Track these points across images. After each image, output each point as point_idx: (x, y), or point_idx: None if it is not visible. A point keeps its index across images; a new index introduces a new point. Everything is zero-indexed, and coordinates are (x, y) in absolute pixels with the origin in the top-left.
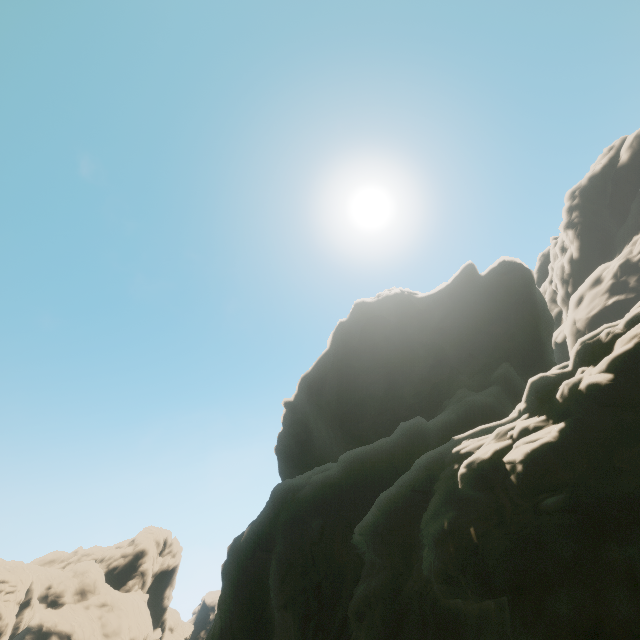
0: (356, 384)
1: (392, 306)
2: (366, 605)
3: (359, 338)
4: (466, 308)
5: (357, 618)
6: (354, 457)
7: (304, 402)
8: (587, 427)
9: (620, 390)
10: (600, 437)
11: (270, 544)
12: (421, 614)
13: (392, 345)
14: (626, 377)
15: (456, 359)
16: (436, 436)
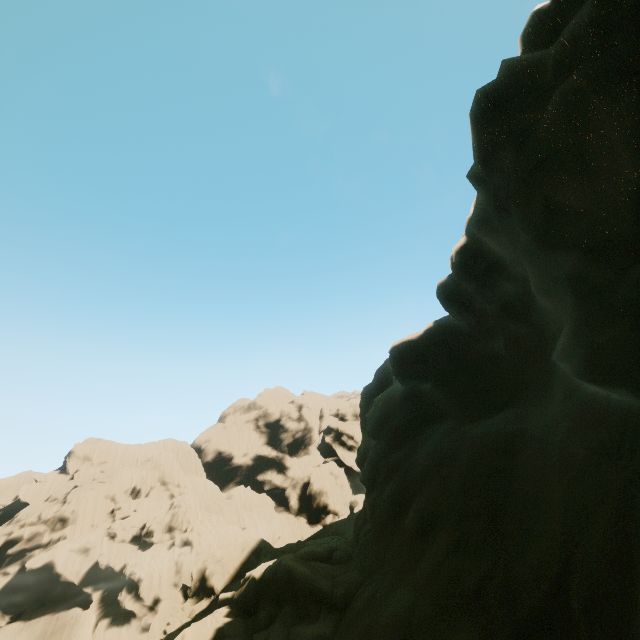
0: None
1: None
2: None
3: None
4: None
5: None
6: None
7: None
8: (452, 326)
9: (446, 293)
10: (457, 335)
11: None
12: None
13: None
14: (451, 279)
15: None
16: None
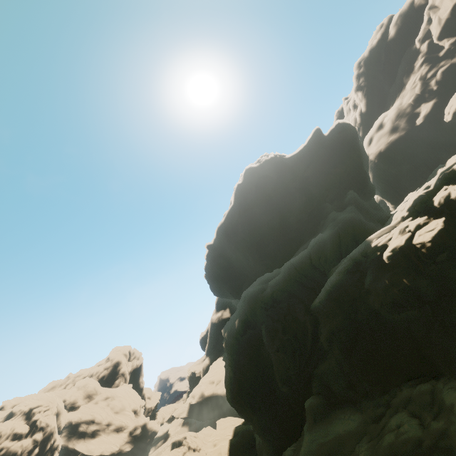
0: (260, 223)
1: (270, 167)
2: (331, 334)
3: (255, 193)
4: (319, 160)
5: (327, 342)
6: (290, 265)
7: (222, 242)
8: (455, 217)
9: None
10: None
11: (254, 325)
12: (369, 327)
13: (278, 193)
14: None
15: (318, 194)
16: (330, 242)
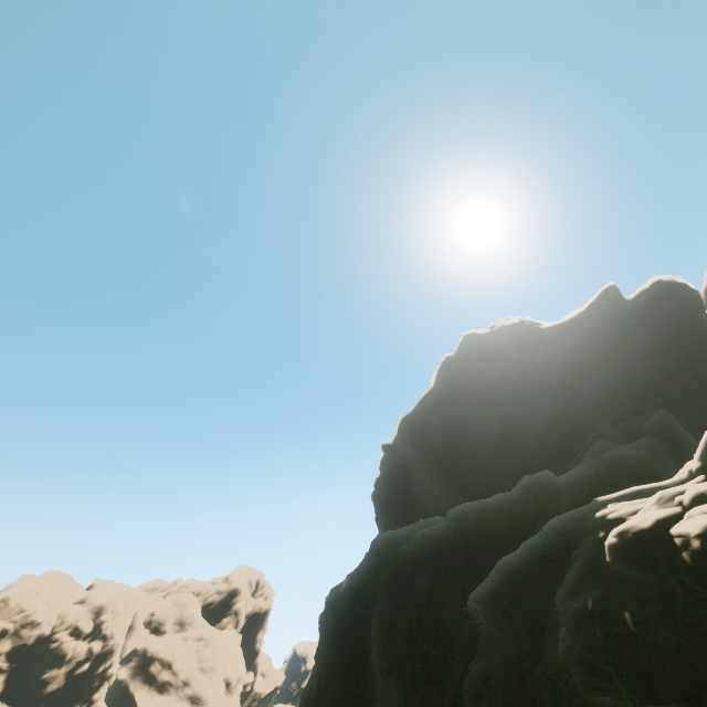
0: (466, 428)
1: (509, 338)
2: (484, 685)
3: (469, 375)
4: (606, 340)
5: (473, 698)
6: (466, 512)
7: (404, 446)
8: None
9: None
10: None
11: (371, 600)
12: None
13: (510, 384)
14: None
15: (593, 403)
16: (569, 495)
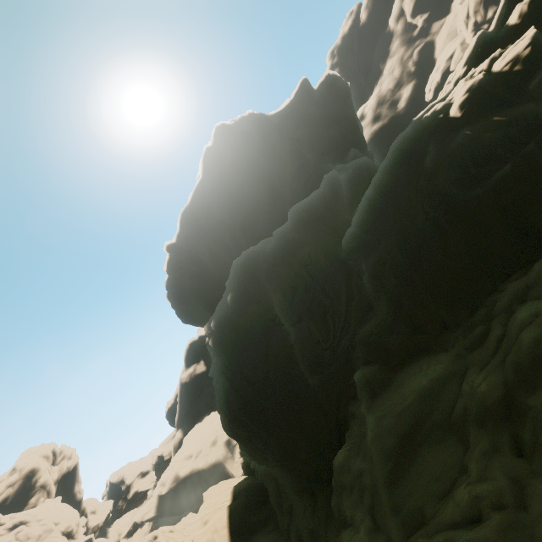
0: (243, 196)
1: (250, 126)
2: (380, 265)
3: (233, 155)
4: (310, 118)
5: (375, 278)
6: (299, 209)
7: (189, 238)
8: None
9: None
10: None
11: (257, 296)
12: (438, 230)
13: (265, 155)
14: None
15: (313, 160)
16: (344, 187)
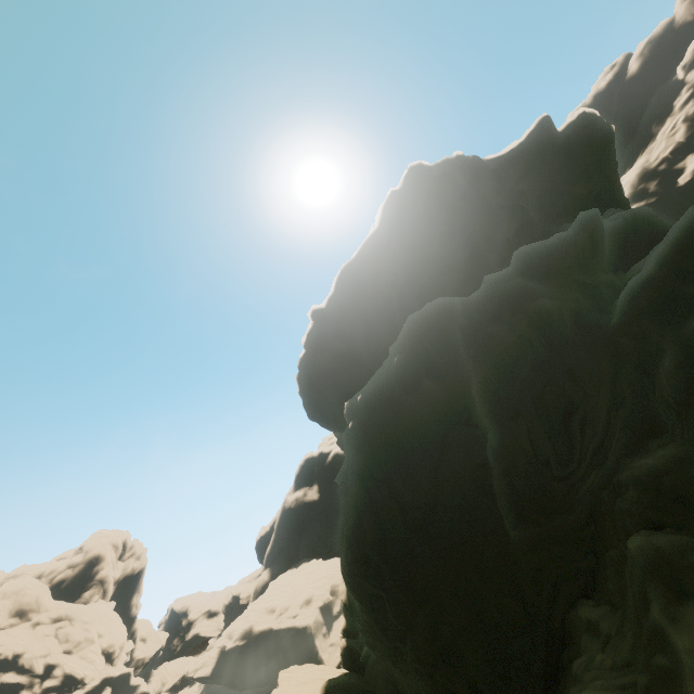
0: (429, 255)
1: (455, 171)
2: None
3: (426, 201)
4: (545, 168)
5: None
6: (532, 253)
7: (343, 304)
8: None
9: None
10: None
11: (441, 367)
12: None
13: (470, 205)
14: None
15: (541, 223)
16: (606, 241)
